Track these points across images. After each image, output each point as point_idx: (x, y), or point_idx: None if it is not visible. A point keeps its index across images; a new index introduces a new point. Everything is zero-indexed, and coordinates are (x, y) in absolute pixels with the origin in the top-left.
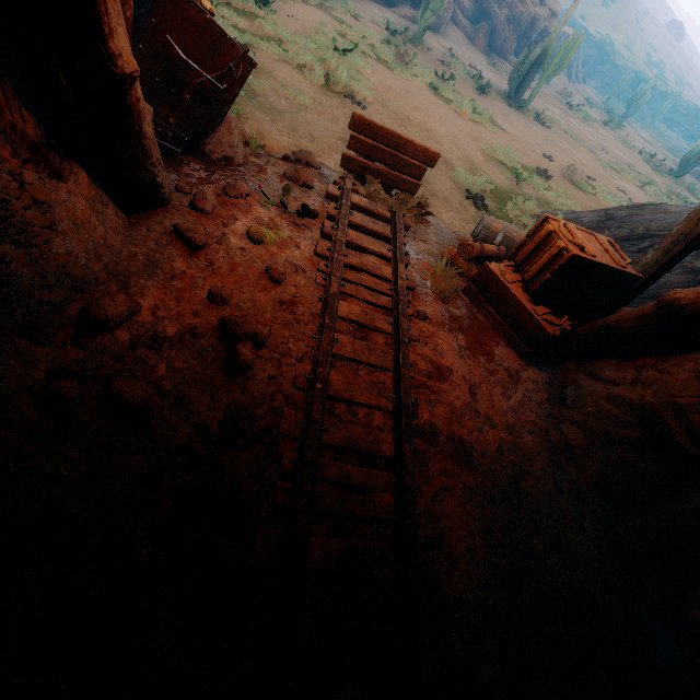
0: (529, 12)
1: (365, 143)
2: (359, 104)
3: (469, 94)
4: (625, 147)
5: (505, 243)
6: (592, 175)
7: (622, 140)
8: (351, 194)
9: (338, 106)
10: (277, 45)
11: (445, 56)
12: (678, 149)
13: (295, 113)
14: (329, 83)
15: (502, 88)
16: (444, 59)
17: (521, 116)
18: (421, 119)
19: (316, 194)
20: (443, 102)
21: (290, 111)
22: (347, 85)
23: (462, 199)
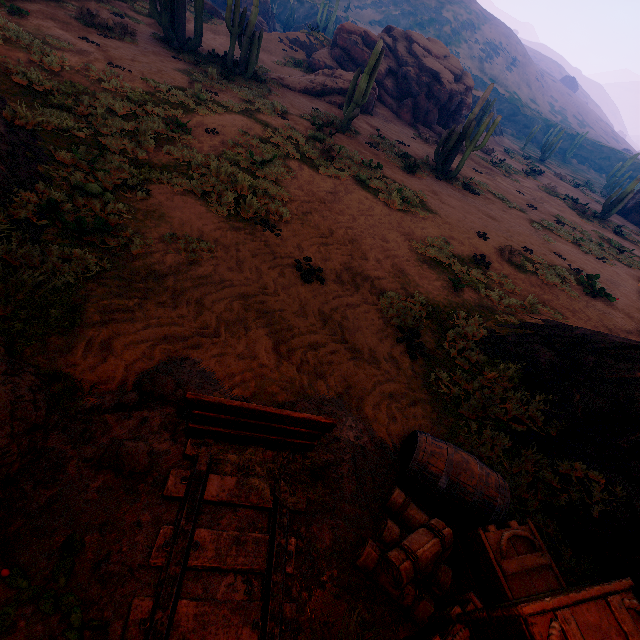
0: (446, 89)
1: (218, 418)
2: (272, 229)
3: (398, 176)
4: (549, 195)
5: (452, 492)
6: (528, 244)
7: (545, 188)
8: (207, 480)
9: (245, 240)
10: (182, 173)
11: (373, 137)
12: (592, 181)
13: (183, 271)
14: (238, 210)
15: (429, 158)
16: (372, 140)
17: (450, 188)
18: (346, 227)
19: (156, 478)
20: (371, 194)
21: (177, 269)
22: (259, 209)
23: (392, 346)
